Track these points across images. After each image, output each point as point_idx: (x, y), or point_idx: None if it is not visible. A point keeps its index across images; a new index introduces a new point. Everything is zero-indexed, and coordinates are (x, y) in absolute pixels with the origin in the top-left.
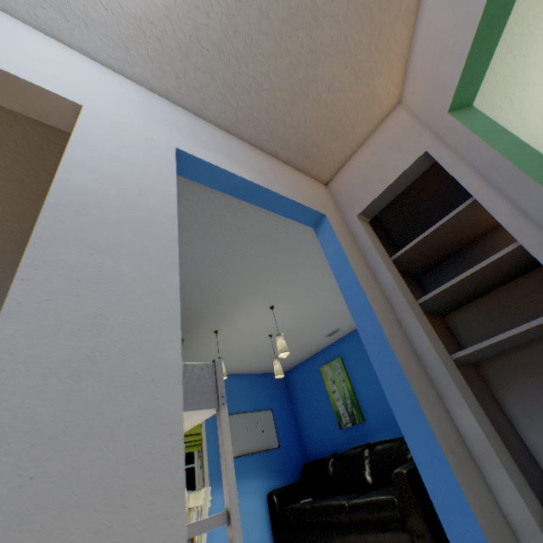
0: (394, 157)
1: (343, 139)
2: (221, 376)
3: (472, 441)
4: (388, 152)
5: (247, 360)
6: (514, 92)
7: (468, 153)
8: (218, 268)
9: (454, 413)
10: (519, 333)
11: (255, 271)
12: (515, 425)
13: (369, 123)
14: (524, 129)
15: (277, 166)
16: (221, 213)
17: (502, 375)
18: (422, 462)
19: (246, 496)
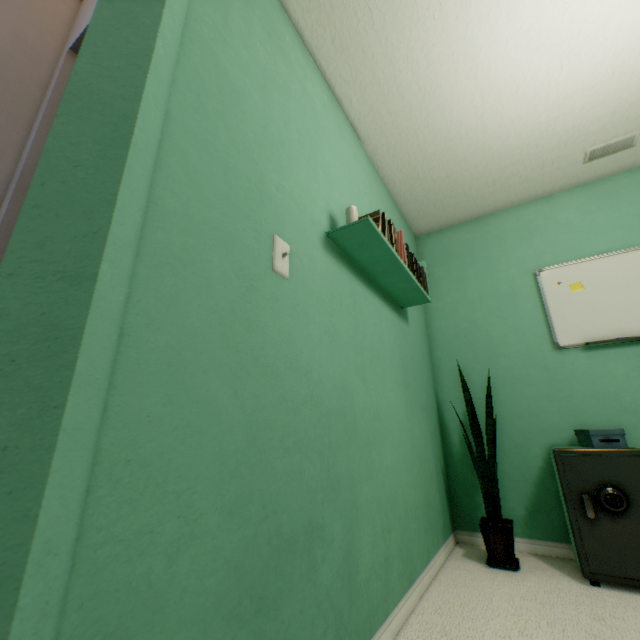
0: None
1: None
2: None
3: None
4: None
5: None
6: None
7: None
8: None
9: None
10: None
11: None
12: None
13: None
14: (396, 82)
15: None
16: None
17: None
18: None
19: None
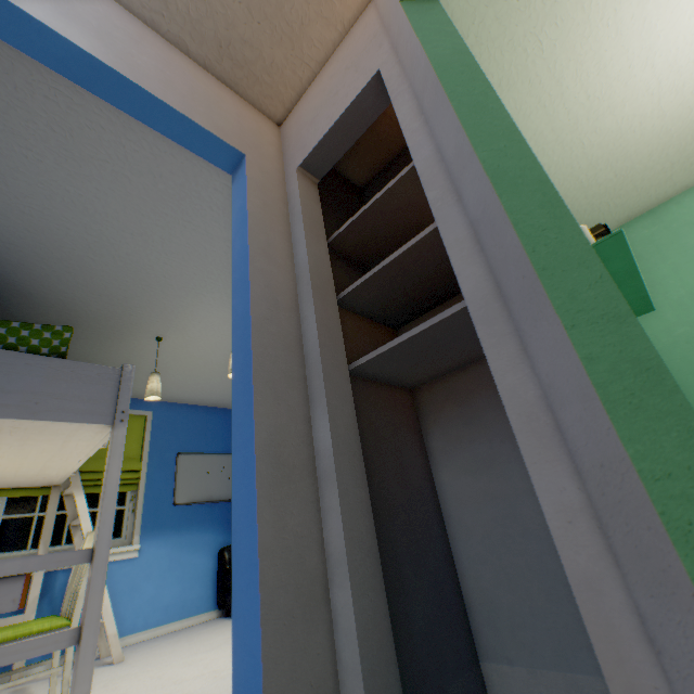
0: (348, 81)
1: (292, 46)
2: (129, 387)
3: (321, 458)
4: (345, 74)
5: (217, 388)
6: (544, 28)
7: (411, 67)
8: (136, 237)
9: (315, 424)
10: (425, 333)
11: (198, 254)
12: (431, 463)
13: (330, 25)
14: (562, 99)
15: (181, 65)
16: (115, 138)
17: (435, 403)
18: (238, 474)
19: (190, 550)
